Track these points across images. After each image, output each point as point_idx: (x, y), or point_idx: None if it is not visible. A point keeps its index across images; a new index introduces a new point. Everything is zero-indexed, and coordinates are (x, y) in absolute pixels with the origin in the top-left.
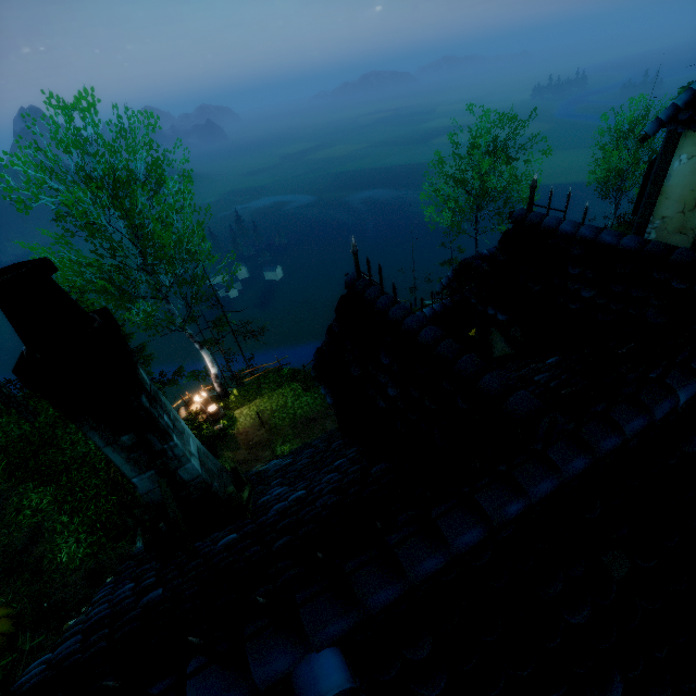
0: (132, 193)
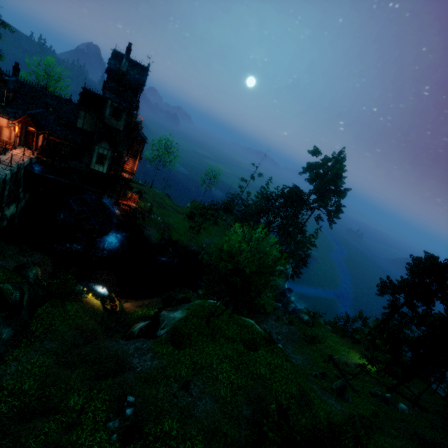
0: (50, 77)
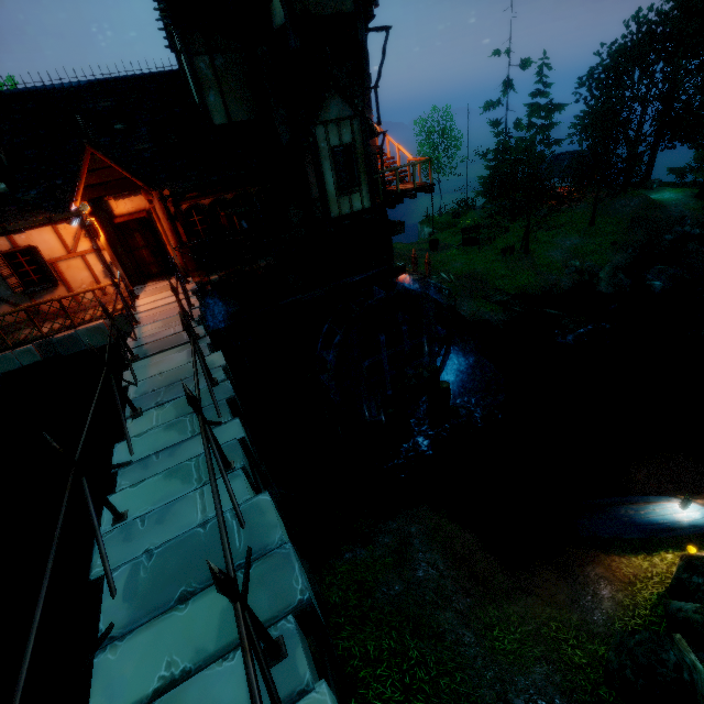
0: None
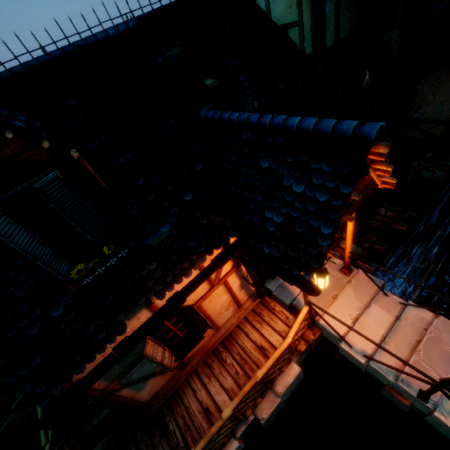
0: None
